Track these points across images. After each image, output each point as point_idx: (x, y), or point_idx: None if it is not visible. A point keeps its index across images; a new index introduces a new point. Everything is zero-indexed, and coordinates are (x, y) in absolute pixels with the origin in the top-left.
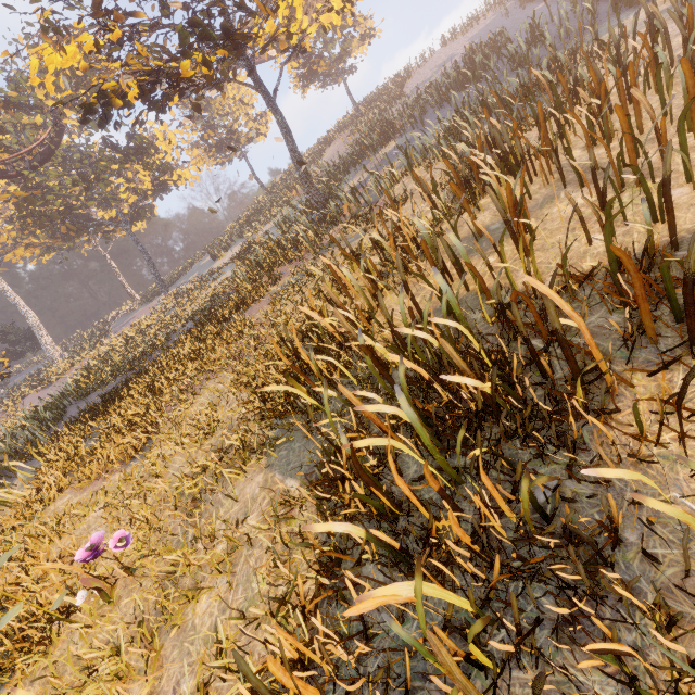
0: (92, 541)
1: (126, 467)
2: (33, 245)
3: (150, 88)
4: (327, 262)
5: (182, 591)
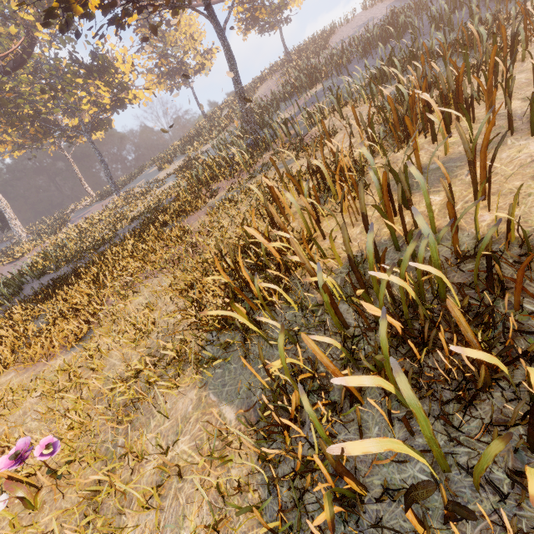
0: (17, 447)
1: (67, 352)
2: (6, 142)
3: (111, 1)
4: (269, 183)
5: (106, 519)
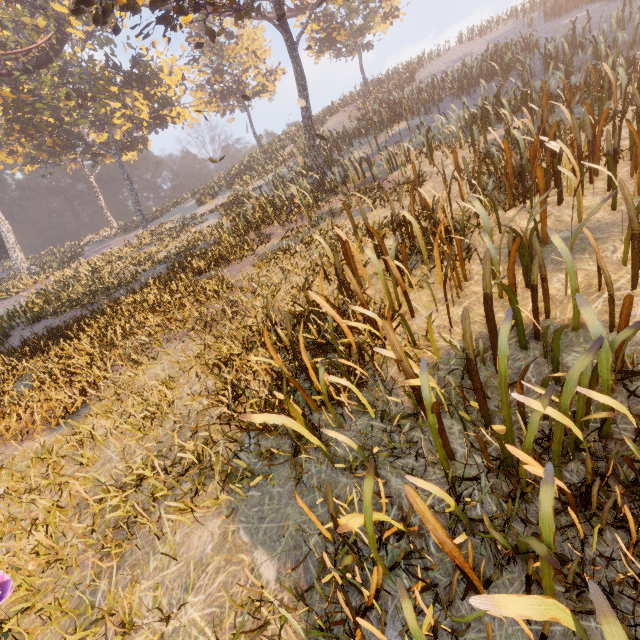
0: None
1: (51, 432)
2: (16, 153)
3: None
4: (342, 236)
5: None
